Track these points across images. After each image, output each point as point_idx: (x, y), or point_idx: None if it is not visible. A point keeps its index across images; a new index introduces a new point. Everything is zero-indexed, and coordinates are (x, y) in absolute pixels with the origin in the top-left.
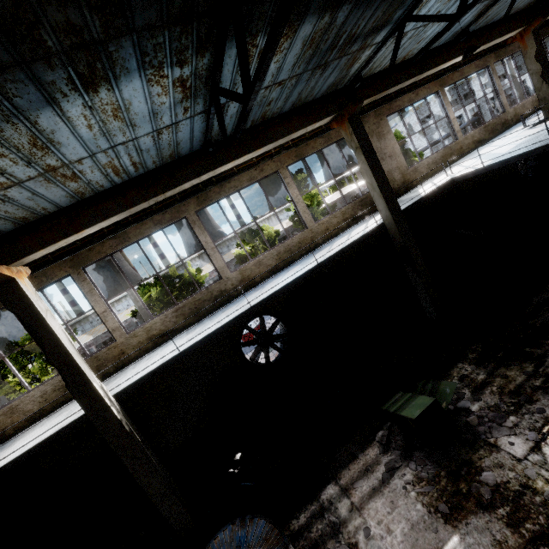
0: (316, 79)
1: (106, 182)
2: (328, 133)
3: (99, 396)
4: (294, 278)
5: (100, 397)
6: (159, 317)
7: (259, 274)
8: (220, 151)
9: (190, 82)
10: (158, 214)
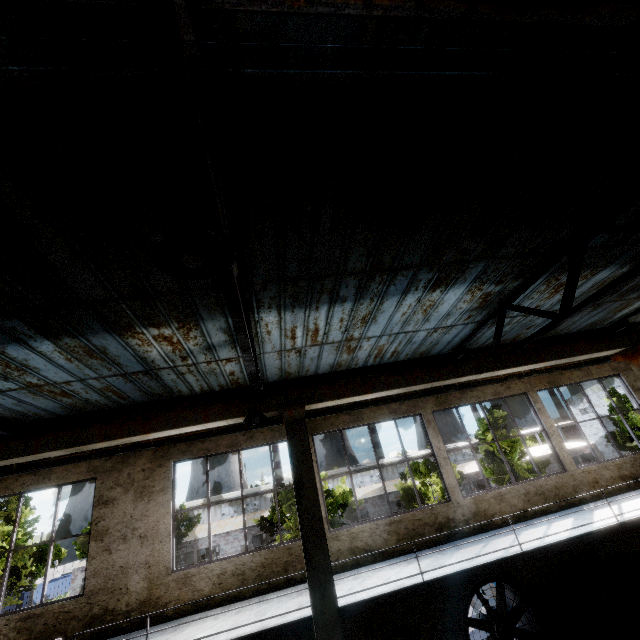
0: (582, 315)
1: (362, 361)
2: (586, 367)
3: (334, 598)
4: (584, 531)
5: (335, 600)
6: (369, 525)
7: (499, 512)
8: (502, 355)
9: (491, 297)
10: (395, 402)
